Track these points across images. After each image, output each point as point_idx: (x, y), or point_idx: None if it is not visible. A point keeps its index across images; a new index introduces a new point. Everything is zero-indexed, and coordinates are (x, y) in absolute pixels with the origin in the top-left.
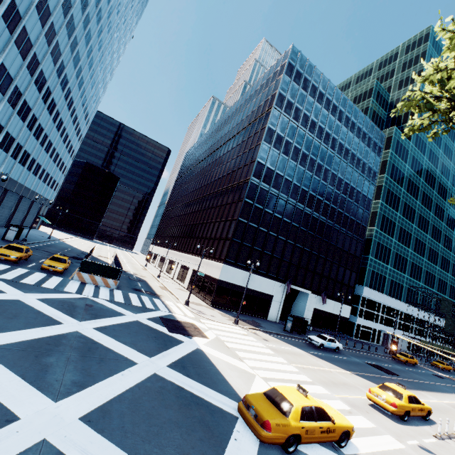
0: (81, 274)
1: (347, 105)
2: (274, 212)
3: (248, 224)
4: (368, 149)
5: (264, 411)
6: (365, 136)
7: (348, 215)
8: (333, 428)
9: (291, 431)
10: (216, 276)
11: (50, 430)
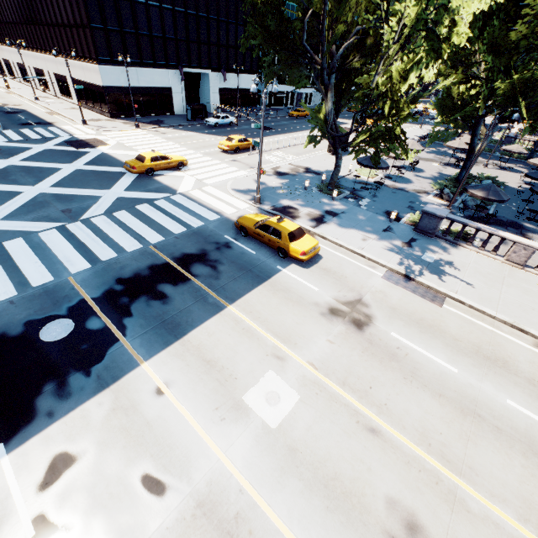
0: None
1: None
2: None
3: None
4: None
5: (133, 164)
6: None
7: None
8: (171, 162)
9: (147, 167)
10: (99, 83)
11: (41, 191)
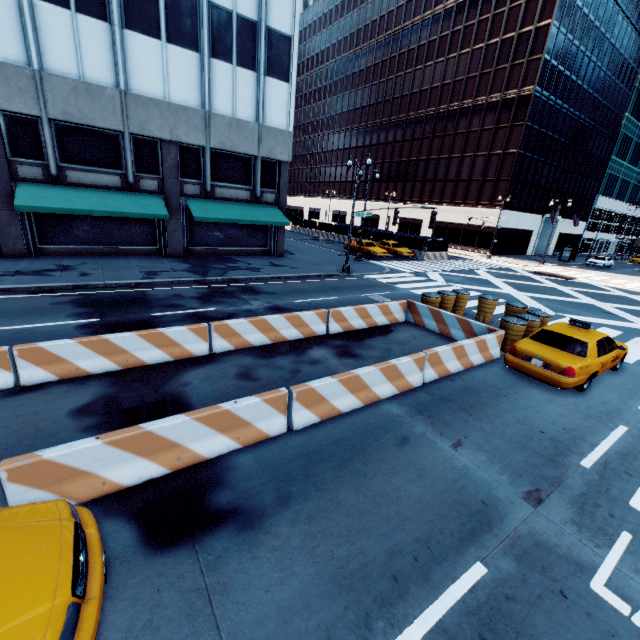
0: (427, 253)
1: None
2: (547, 131)
3: (525, 155)
4: None
5: None
6: None
7: (609, 106)
8: None
9: None
10: (492, 224)
11: None
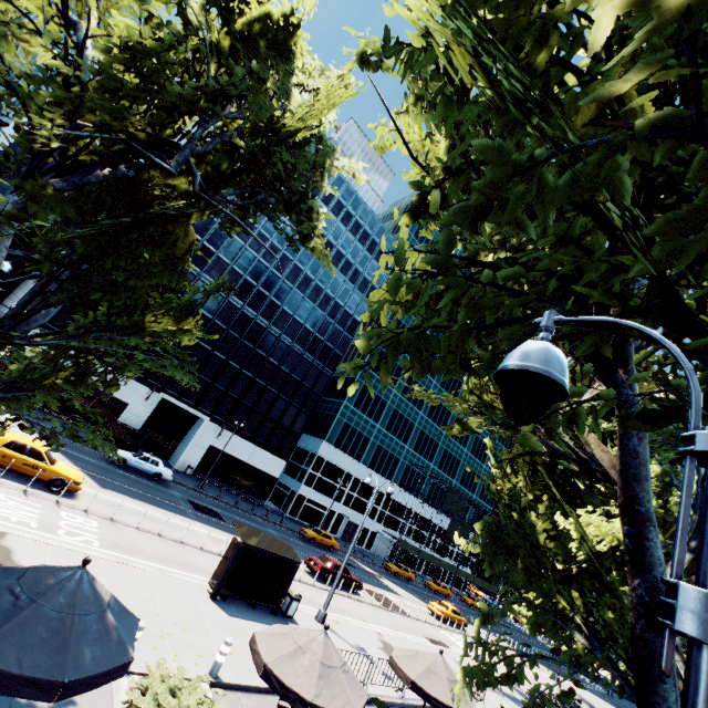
0: None
1: (343, 188)
2: None
3: None
4: (369, 255)
5: None
6: (368, 238)
7: (312, 330)
8: None
9: None
10: None
11: None
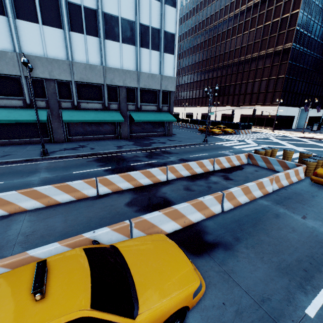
0: (241, 131)
1: None
2: (300, 65)
3: (289, 78)
4: None
5: None
6: None
7: None
8: None
9: None
10: (273, 114)
11: None
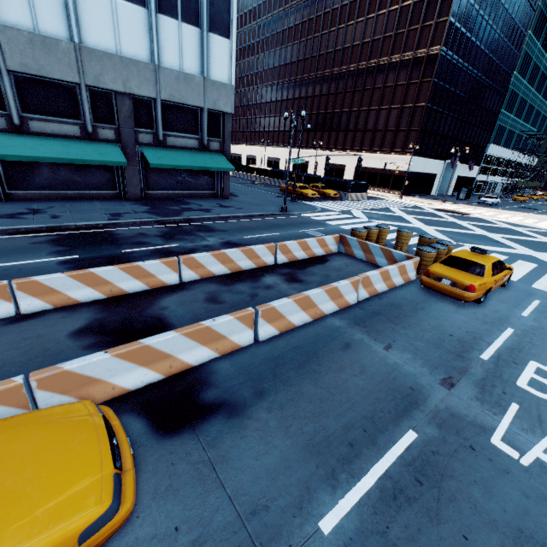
0: (351, 195)
1: None
2: (450, 87)
3: (432, 108)
4: None
5: None
6: None
7: (501, 65)
8: None
9: None
10: (403, 169)
11: None
